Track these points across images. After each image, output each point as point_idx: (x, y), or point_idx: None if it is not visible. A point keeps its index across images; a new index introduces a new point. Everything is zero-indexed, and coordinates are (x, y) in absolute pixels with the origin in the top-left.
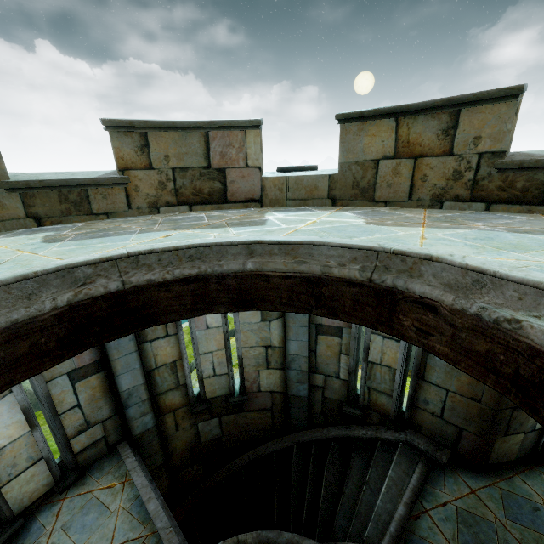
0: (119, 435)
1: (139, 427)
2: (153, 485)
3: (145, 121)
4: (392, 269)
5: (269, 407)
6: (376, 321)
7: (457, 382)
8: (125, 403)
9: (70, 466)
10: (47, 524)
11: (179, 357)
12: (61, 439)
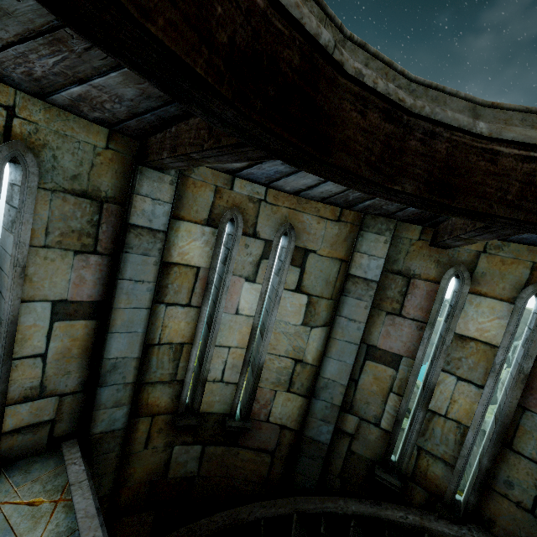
0: (72, 426)
1: (104, 423)
2: (99, 519)
3: None
4: None
5: (270, 448)
6: None
7: None
8: (103, 377)
9: None
10: None
11: (190, 340)
12: None
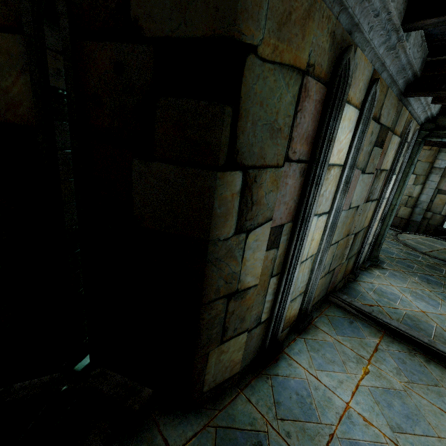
0: None
1: None
2: None
3: None
4: None
5: (396, 225)
6: None
7: None
8: None
9: None
10: None
11: None
12: None
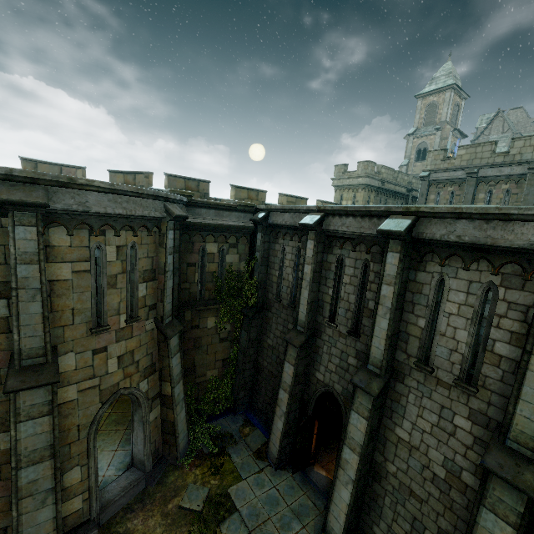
0: None
1: None
2: None
3: (38, 160)
4: None
5: None
6: None
7: None
8: None
9: None
10: None
11: None
12: None
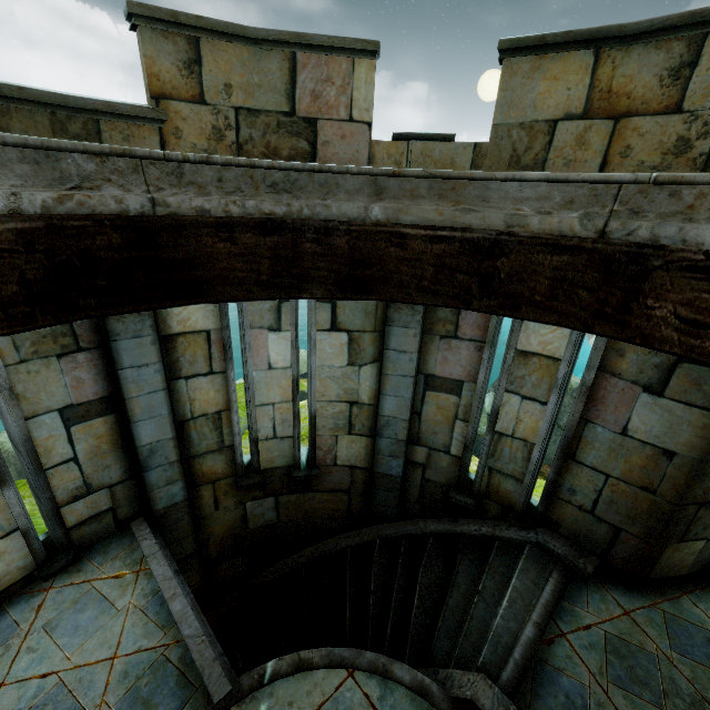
0: (134, 508)
1: (163, 500)
2: (180, 578)
3: (198, 16)
4: (647, 212)
5: (345, 488)
6: (594, 316)
7: (625, 465)
8: (144, 463)
9: (61, 544)
10: (21, 622)
11: (226, 406)
12: (47, 504)
